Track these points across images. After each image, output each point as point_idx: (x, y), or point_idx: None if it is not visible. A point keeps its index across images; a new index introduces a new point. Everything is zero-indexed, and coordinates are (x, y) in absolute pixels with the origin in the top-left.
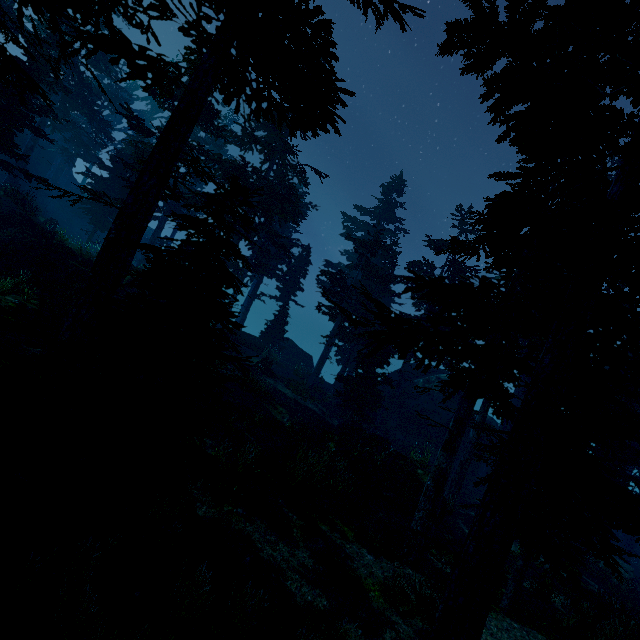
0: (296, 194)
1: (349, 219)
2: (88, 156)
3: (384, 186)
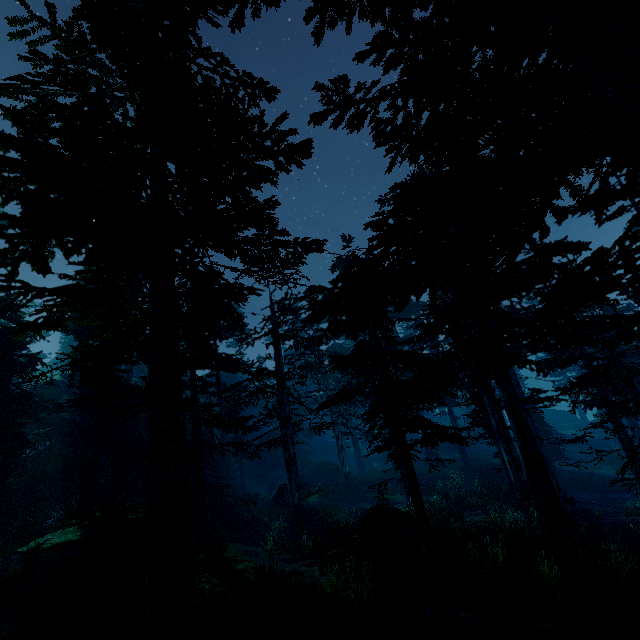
0: None
1: None
2: None
3: None
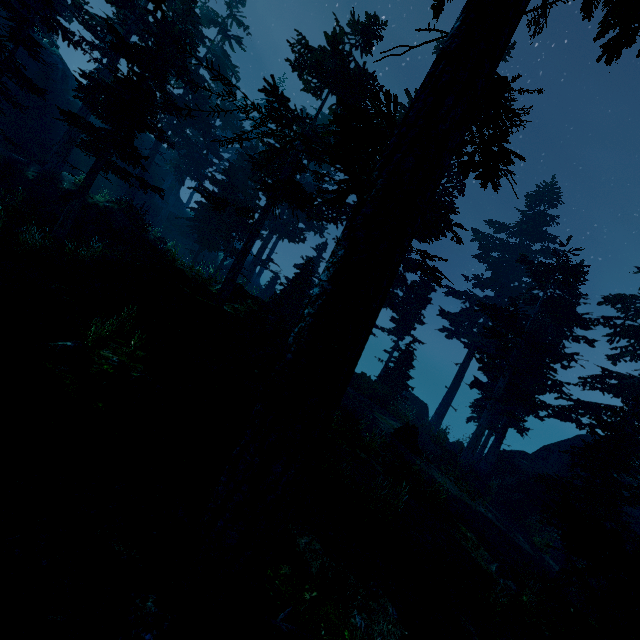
0: (450, 202)
1: (482, 237)
2: (197, 174)
3: (530, 196)
